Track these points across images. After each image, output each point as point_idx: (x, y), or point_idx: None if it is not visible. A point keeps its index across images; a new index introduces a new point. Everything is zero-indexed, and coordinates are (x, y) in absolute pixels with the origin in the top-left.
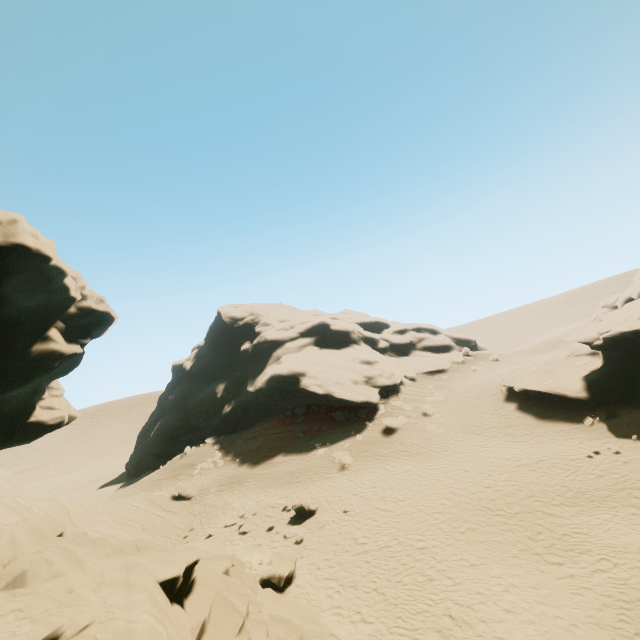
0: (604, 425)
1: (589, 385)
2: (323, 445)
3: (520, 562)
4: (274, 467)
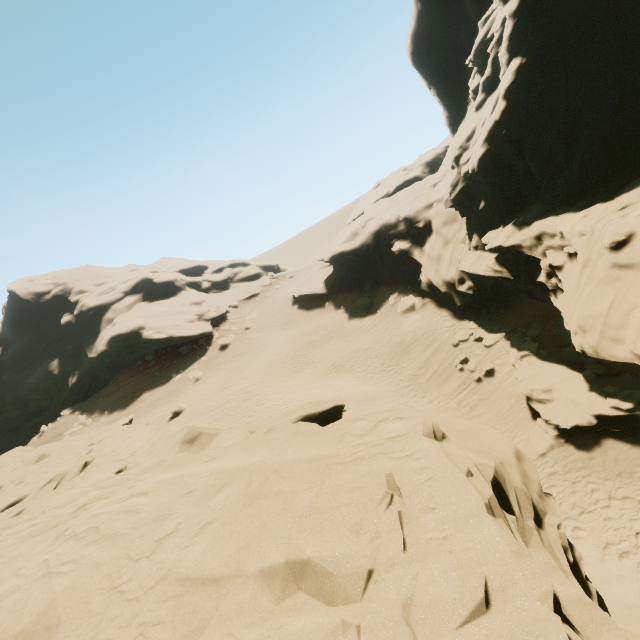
0: (333, 305)
1: (326, 285)
2: (178, 373)
3: (289, 377)
4: (143, 402)
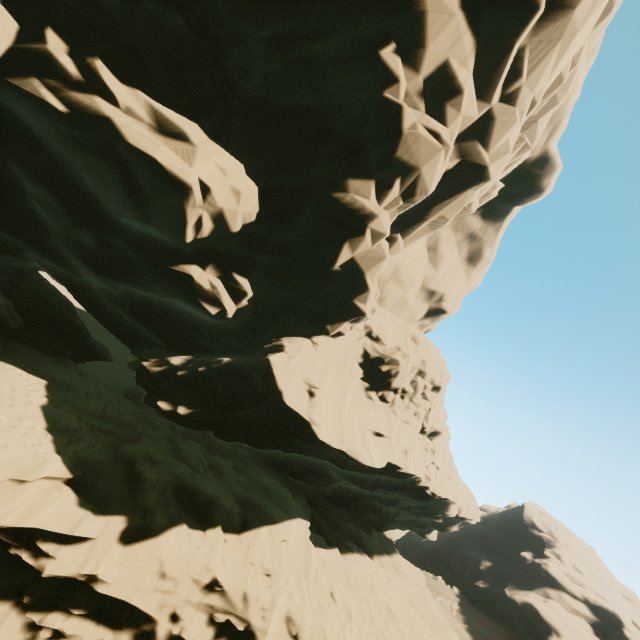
0: None
1: None
2: None
3: None
4: None
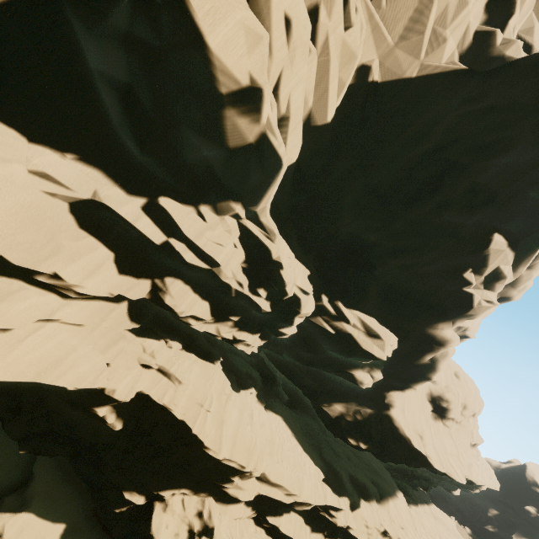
0: None
1: None
2: None
3: None
4: None
